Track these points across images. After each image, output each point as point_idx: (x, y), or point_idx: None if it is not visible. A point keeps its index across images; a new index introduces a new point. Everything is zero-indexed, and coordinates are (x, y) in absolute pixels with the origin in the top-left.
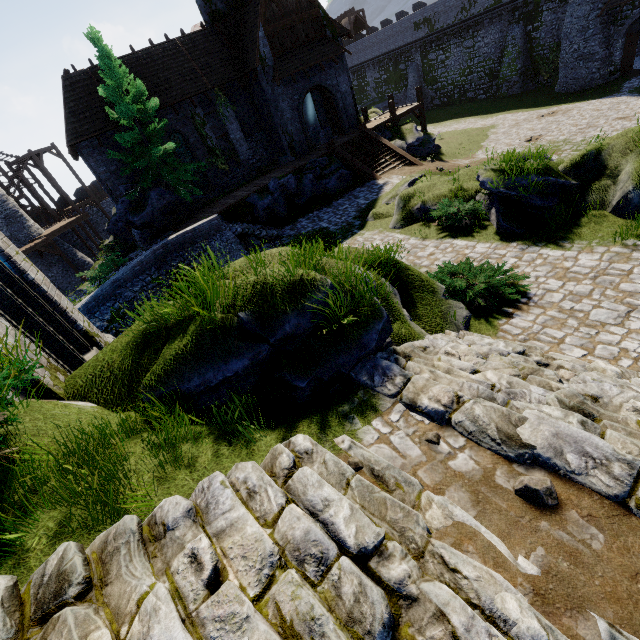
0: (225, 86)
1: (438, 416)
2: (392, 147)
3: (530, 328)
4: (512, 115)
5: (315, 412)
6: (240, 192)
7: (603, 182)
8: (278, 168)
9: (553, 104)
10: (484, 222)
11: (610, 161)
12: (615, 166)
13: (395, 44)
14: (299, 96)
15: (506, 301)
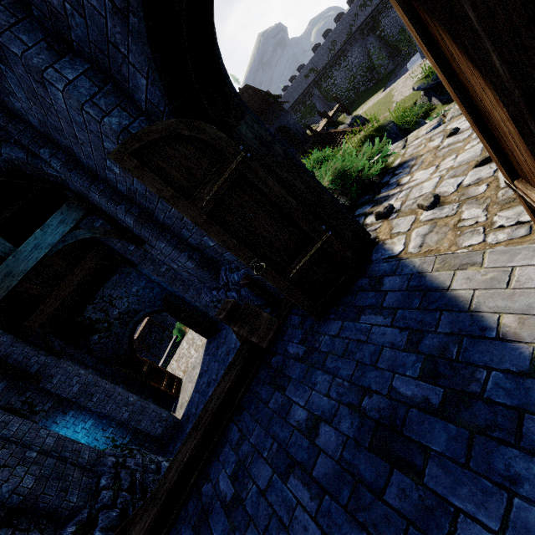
0: None
1: None
2: (340, 130)
3: None
4: (400, 77)
5: None
6: None
7: None
8: None
9: (422, 56)
10: (431, 108)
11: None
12: None
13: (298, 94)
14: None
15: None
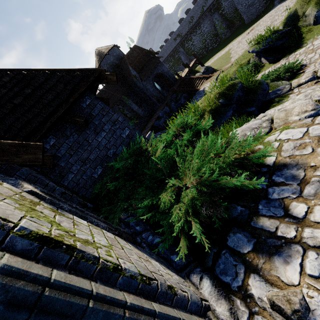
0: (124, 94)
1: (312, 79)
2: (197, 77)
3: (315, 68)
4: (234, 41)
5: (265, 111)
6: (149, 125)
7: (301, 20)
8: (157, 110)
9: (249, 27)
10: (261, 65)
11: (298, 13)
12: (302, 13)
13: (170, 50)
14: (152, 81)
15: (296, 72)
